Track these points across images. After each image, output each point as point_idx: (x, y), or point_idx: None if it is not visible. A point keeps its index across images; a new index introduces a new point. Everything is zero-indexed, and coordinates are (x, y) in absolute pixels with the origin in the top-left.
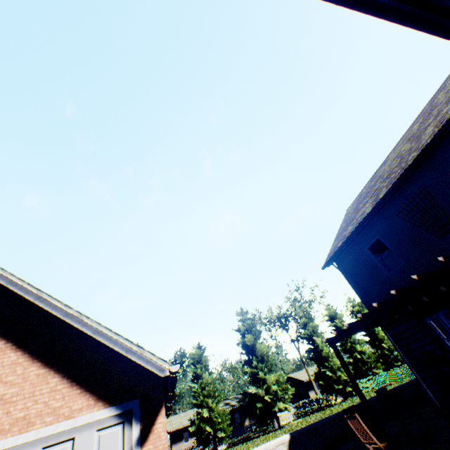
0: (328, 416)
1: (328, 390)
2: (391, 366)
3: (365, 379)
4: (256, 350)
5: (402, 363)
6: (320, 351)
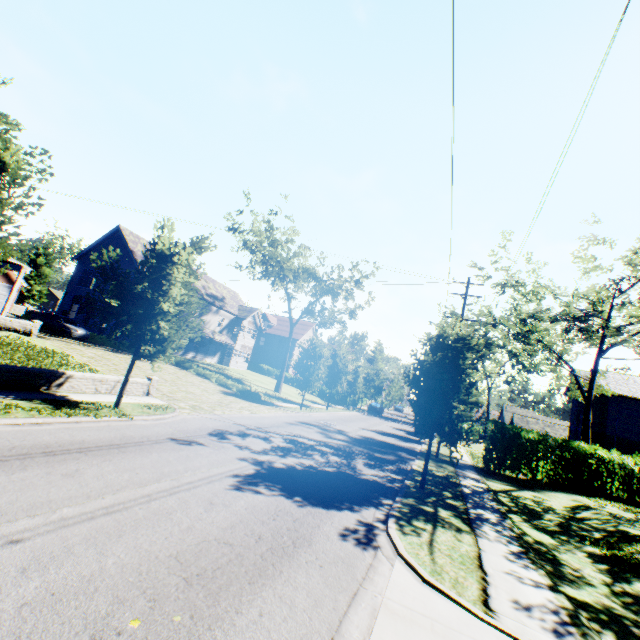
0: None
1: None
2: None
3: None
4: (42, 269)
5: None
6: None
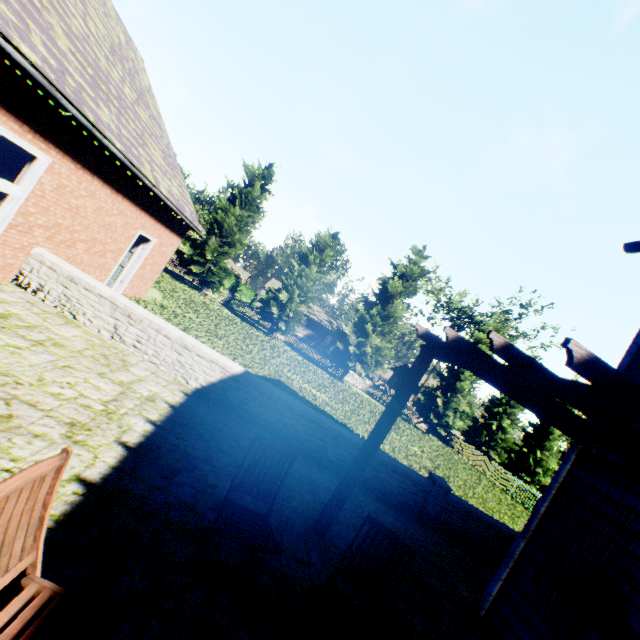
0: (322, 417)
1: (420, 410)
2: (515, 471)
3: (469, 446)
4: (390, 305)
5: (530, 483)
6: (459, 380)
